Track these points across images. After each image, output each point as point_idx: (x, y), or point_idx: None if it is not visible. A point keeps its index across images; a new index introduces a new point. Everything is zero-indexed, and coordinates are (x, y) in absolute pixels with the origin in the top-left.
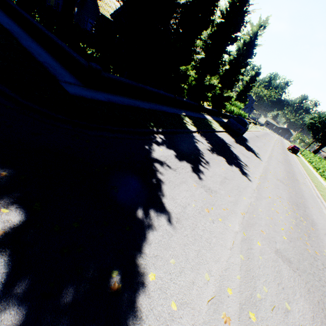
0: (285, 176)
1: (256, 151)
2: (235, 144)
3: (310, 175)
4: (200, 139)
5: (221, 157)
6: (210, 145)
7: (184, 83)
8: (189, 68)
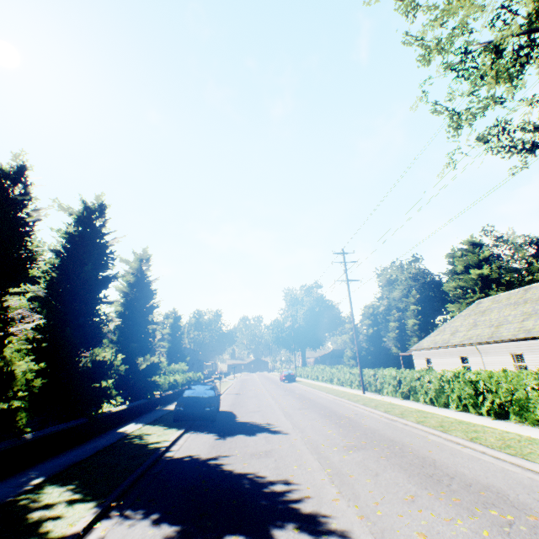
0: (337, 427)
1: (263, 421)
2: (223, 443)
3: (339, 394)
4: (124, 537)
5: (226, 536)
6: (170, 526)
7: (2, 398)
8: (22, 358)
